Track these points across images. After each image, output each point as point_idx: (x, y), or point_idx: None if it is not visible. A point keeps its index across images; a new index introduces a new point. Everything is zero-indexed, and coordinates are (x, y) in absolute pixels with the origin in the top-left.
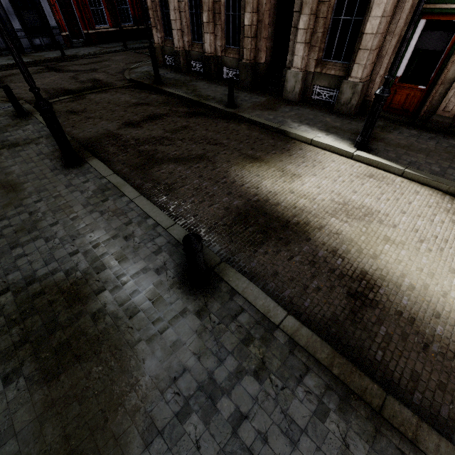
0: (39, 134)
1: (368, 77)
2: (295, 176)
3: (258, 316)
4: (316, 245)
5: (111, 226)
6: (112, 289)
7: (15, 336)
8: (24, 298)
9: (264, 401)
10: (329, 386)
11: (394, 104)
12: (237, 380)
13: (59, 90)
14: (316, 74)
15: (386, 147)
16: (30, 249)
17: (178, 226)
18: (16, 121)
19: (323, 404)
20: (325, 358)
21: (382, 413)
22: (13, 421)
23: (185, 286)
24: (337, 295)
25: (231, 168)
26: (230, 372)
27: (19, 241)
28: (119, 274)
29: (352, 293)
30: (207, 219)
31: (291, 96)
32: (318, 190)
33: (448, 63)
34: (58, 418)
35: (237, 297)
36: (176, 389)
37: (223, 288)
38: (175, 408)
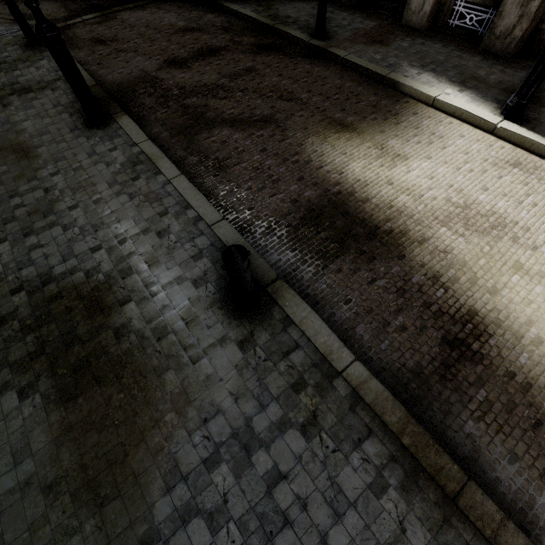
0: (56, 74)
1: None
2: (399, 158)
3: (316, 356)
4: (410, 266)
5: (142, 216)
6: (139, 301)
7: (31, 345)
8: (39, 300)
9: (309, 462)
10: (394, 457)
11: None
12: (279, 433)
13: (82, 4)
14: None
15: None
16: (46, 238)
17: (226, 223)
18: (28, 54)
19: (382, 477)
20: (396, 423)
21: (456, 501)
22: (29, 440)
23: (228, 307)
24: (427, 340)
25: (307, 140)
26: (272, 422)
27: (33, 227)
28: (149, 281)
29: (450, 340)
30: (267, 215)
31: (415, 19)
32: (429, 183)
33: None
34: (76, 444)
35: (293, 329)
36: (206, 433)
37: (276, 315)
38: (204, 454)
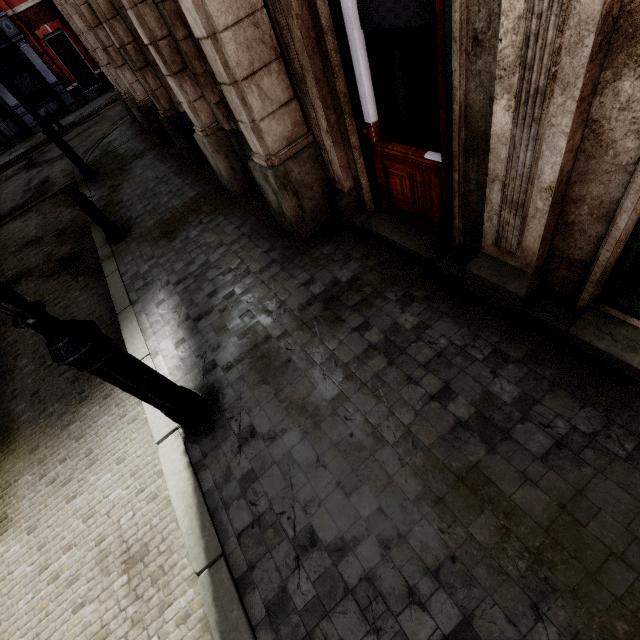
0: None
1: (299, 140)
2: None
3: None
4: None
5: None
6: None
7: None
8: None
9: None
10: None
11: (398, 200)
12: None
13: None
14: (236, 133)
15: (259, 414)
16: None
17: None
18: None
19: None
20: None
21: None
22: None
23: None
24: None
25: None
26: None
27: None
28: None
29: None
30: None
31: (226, 183)
32: None
33: (454, 78)
34: None
35: None
36: None
37: None
38: None
